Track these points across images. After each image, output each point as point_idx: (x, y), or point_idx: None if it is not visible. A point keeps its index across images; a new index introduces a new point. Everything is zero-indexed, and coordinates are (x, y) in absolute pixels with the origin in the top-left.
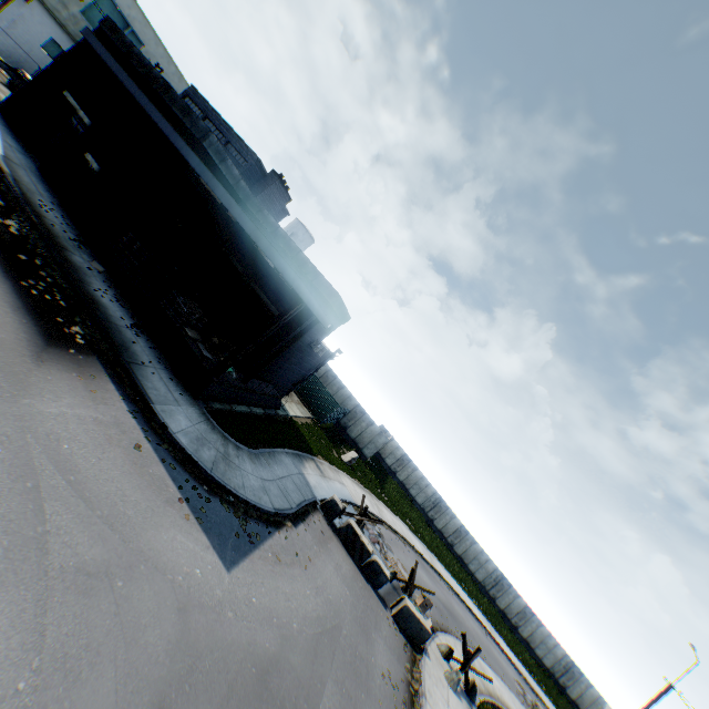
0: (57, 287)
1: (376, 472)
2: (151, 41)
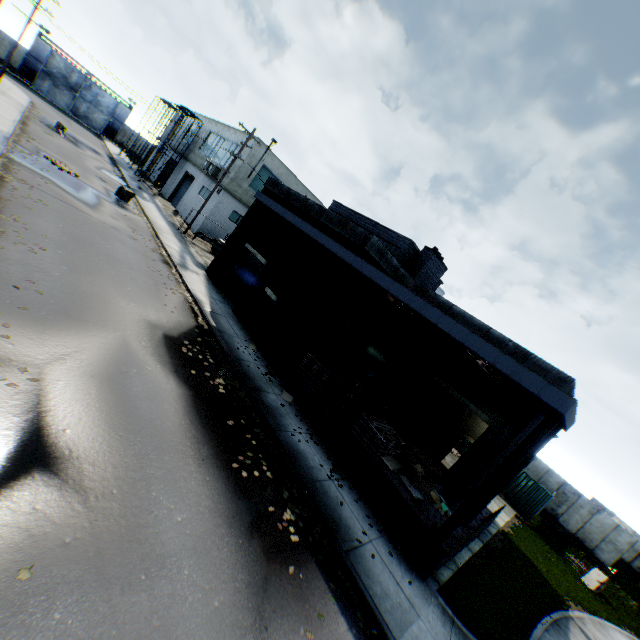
0: (260, 450)
1: (631, 593)
2: (292, 183)
